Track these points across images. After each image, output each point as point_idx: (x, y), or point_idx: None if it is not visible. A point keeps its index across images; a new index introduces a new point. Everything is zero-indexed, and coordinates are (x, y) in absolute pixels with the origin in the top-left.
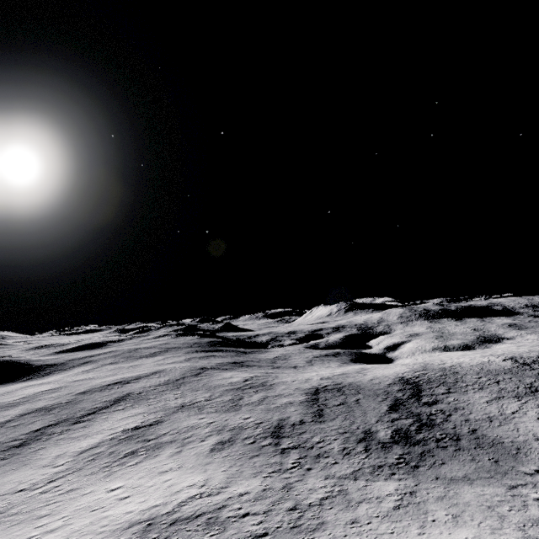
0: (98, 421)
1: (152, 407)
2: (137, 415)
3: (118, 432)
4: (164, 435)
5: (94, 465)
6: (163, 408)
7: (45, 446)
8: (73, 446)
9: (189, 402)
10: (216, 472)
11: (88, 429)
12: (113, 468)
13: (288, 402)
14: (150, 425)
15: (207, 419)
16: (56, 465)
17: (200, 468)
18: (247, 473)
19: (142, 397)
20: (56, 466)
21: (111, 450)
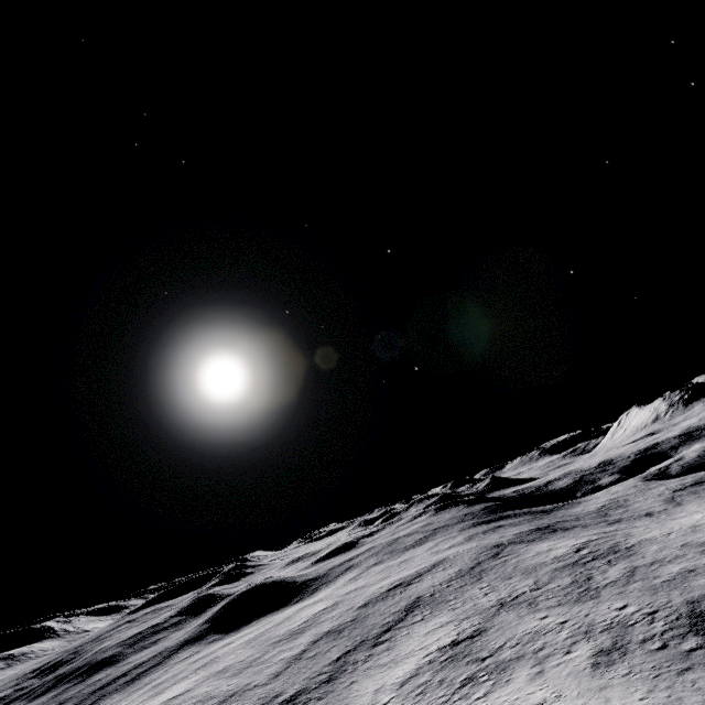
0: (399, 640)
1: (458, 611)
2: (445, 625)
3: (433, 652)
4: (501, 650)
5: (428, 700)
6: (475, 610)
7: (355, 679)
8: (388, 676)
9: (508, 597)
10: (629, 701)
11: (393, 651)
12: (456, 704)
13: (683, 569)
14: (471, 637)
15: (553, 618)
16: (381, 703)
17: (593, 696)
18: (691, 701)
19: (438, 600)
20: (381, 704)
21: (439, 678)
